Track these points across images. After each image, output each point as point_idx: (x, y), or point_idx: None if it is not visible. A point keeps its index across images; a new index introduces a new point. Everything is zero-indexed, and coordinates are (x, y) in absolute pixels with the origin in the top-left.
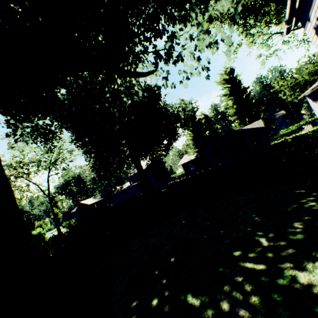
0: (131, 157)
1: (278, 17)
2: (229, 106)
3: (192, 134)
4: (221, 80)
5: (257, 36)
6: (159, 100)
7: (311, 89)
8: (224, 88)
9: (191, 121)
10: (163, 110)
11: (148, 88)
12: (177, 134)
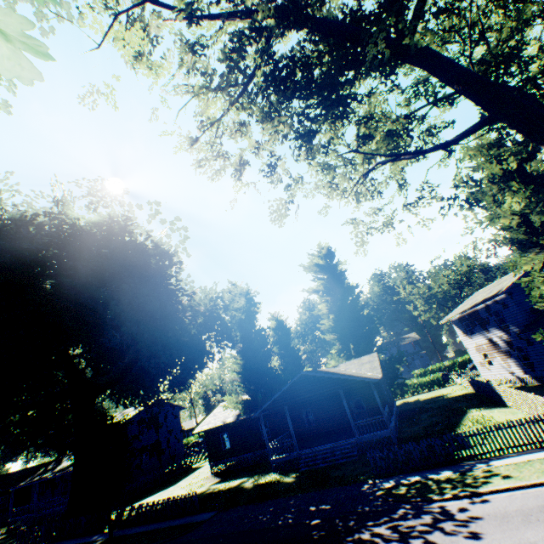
0: (71, 398)
1: (390, 139)
2: (322, 312)
3: (240, 358)
4: (311, 264)
5: (346, 178)
6: (162, 275)
7: (460, 312)
8: (316, 278)
9: (240, 331)
10: (166, 299)
11: (141, 247)
12: (208, 354)
